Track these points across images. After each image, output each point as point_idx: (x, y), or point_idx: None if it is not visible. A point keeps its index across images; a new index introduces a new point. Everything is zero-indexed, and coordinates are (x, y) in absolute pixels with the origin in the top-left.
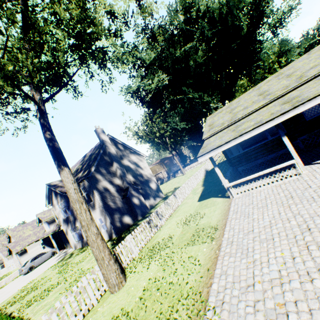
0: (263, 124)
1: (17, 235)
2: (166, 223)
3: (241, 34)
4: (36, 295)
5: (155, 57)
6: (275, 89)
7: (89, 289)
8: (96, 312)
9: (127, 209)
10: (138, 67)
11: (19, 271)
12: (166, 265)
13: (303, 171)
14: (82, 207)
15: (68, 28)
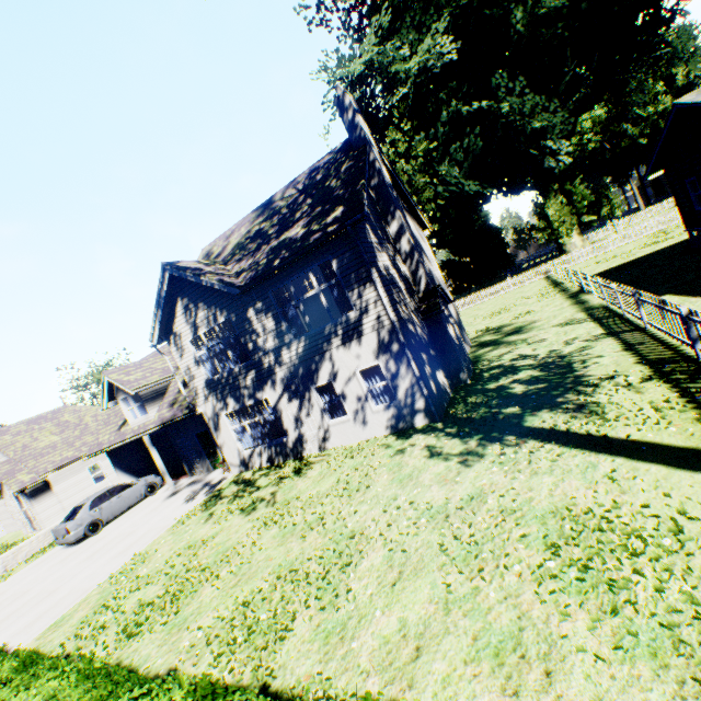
0: None
1: (16, 444)
2: None
3: None
4: (251, 597)
5: None
6: None
7: None
8: None
9: (435, 352)
10: (374, 5)
11: (55, 534)
12: None
13: None
14: None
15: None
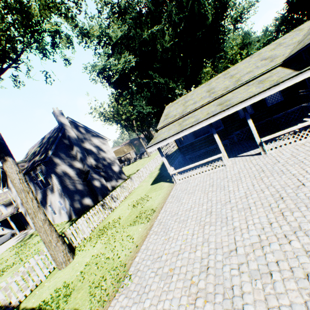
0: (199, 123)
1: None
2: (120, 205)
3: (207, 23)
4: None
5: (122, 36)
6: (219, 88)
7: (37, 268)
8: (43, 287)
9: (87, 191)
10: (104, 44)
11: None
12: (109, 243)
13: (228, 163)
14: (29, 196)
15: (0, 14)
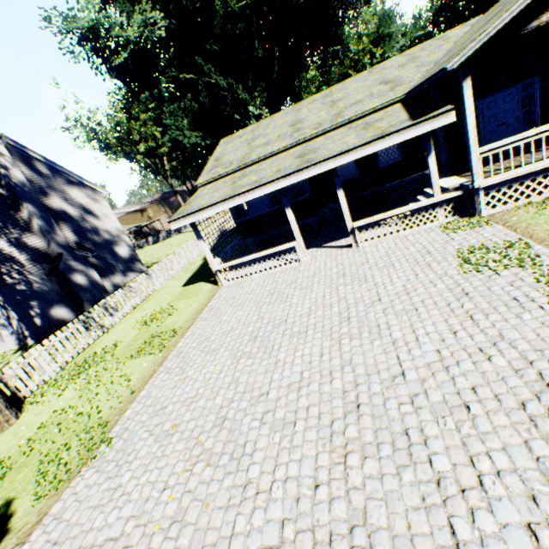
0: (260, 187)
1: None
2: (123, 320)
3: None
4: None
5: None
6: (309, 123)
7: None
8: None
9: (60, 295)
10: None
11: None
12: (89, 389)
13: (304, 257)
14: None
15: None
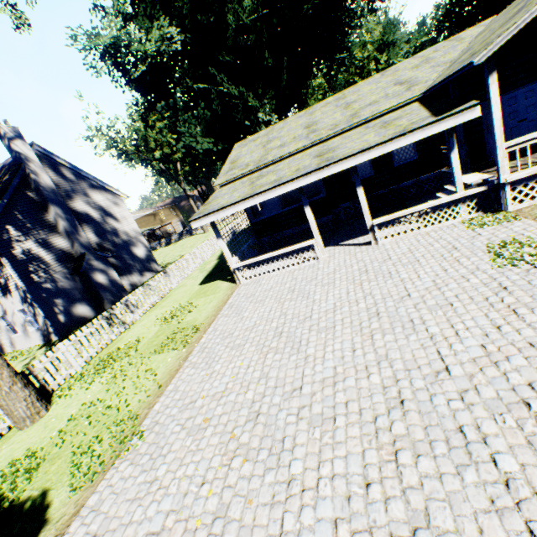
0: (280, 185)
1: None
2: (143, 317)
3: None
4: None
5: None
6: (324, 125)
7: None
8: None
9: (82, 293)
10: None
11: None
12: (115, 383)
13: (322, 255)
14: None
15: None
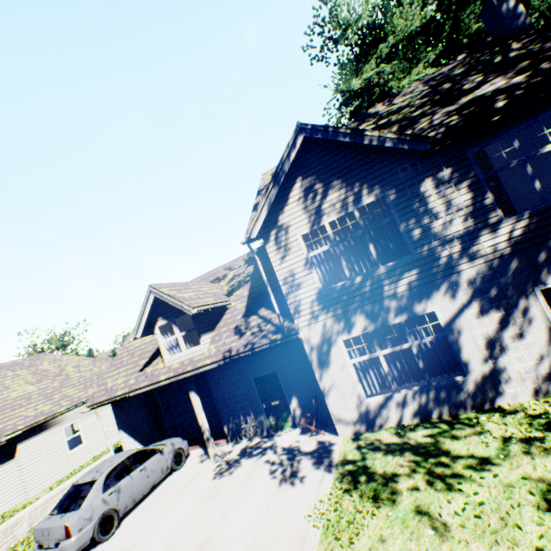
0: None
1: None
2: None
3: None
4: None
5: (410, 34)
6: None
7: None
8: None
9: None
10: (373, 43)
11: (39, 537)
12: None
13: None
14: None
15: None
